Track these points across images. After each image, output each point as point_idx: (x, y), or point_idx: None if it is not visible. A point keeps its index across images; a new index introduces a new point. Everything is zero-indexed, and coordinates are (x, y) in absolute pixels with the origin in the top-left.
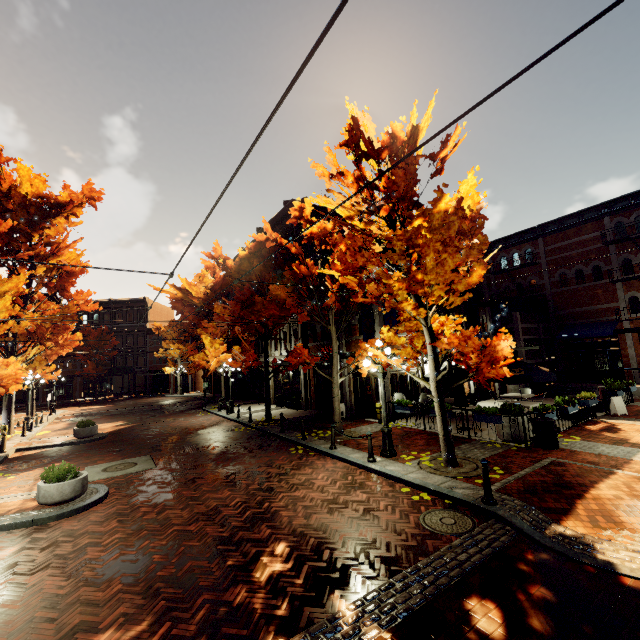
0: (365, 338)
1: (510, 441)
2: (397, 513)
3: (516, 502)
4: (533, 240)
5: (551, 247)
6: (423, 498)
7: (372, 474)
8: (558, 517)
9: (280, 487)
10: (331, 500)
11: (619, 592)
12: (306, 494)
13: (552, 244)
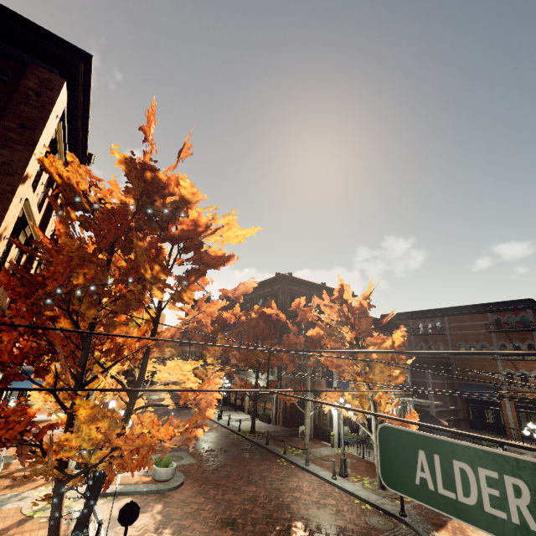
0: (327, 384)
1: None
2: (354, 514)
3: (417, 517)
4: (441, 317)
5: (453, 324)
6: (367, 507)
7: (335, 488)
8: (437, 528)
9: (283, 488)
10: (316, 501)
11: None
12: (301, 495)
13: (454, 322)
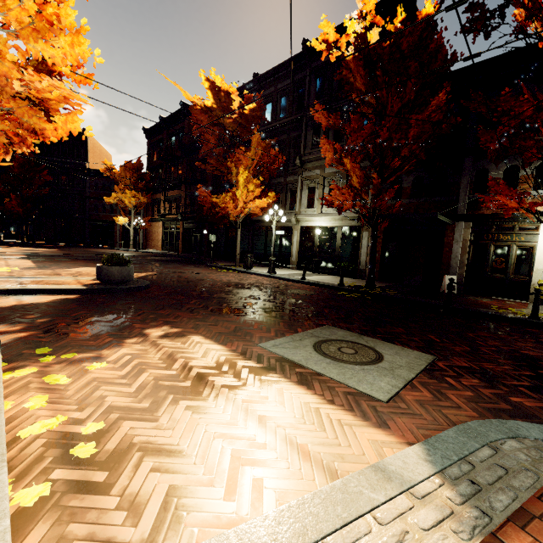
0: None
1: None
2: None
3: None
4: None
5: None
6: None
7: None
8: None
9: None
10: None
11: None
12: None
13: None
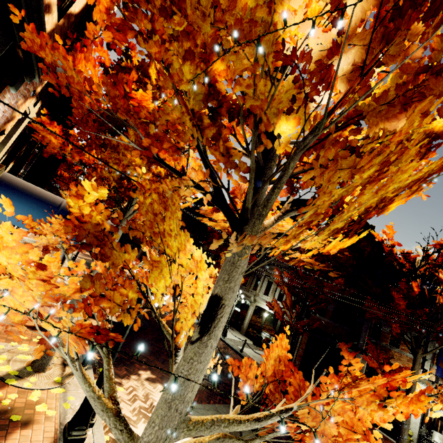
0: (421, 364)
1: None
2: None
3: None
4: None
5: None
6: None
7: None
8: None
9: None
10: None
11: None
12: None
13: None
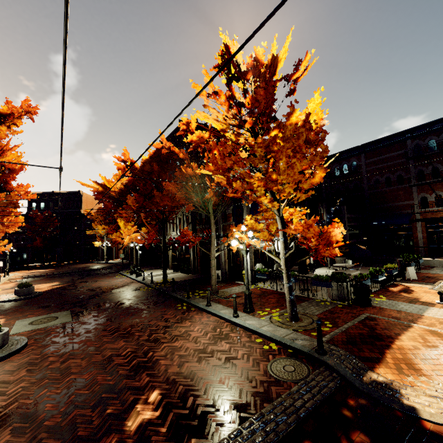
0: (236, 223)
1: (337, 300)
2: (251, 361)
3: (341, 352)
4: (358, 155)
5: (370, 160)
6: (271, 348)
7: (235, 327)
8: (372, 365)
9: (164, 338)
10: (201, 350)
11: (422, 437)
12: (183, 344)
13: (370, 158)
